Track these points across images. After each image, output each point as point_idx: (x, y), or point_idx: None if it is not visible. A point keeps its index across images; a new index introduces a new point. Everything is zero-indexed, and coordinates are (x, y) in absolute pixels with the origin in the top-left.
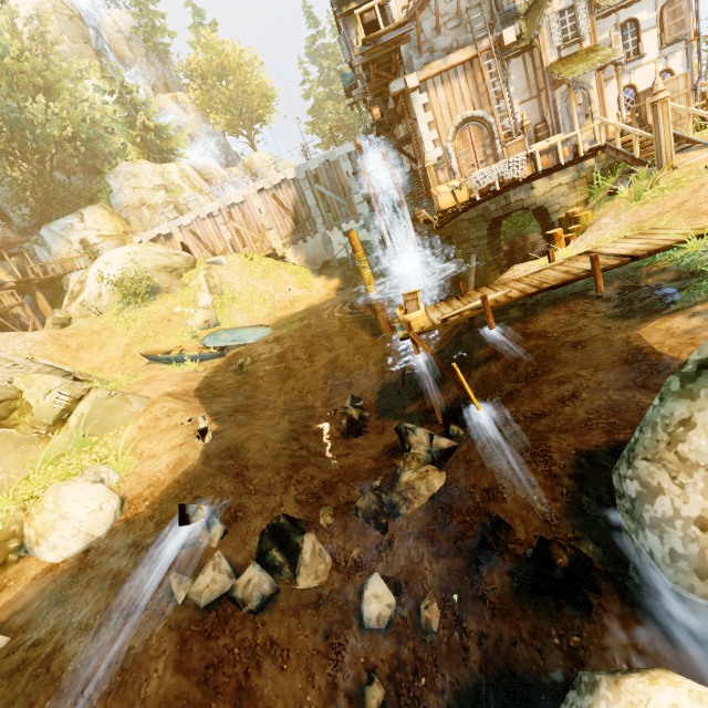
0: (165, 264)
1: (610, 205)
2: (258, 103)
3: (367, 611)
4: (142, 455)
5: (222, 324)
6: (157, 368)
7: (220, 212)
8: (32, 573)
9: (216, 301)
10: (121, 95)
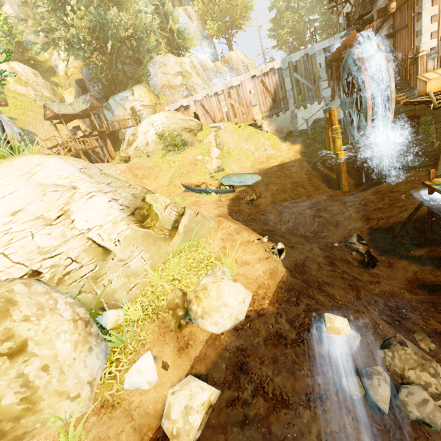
0: (185, 126)
1: None
2: (239, 13)
3: None
4: (236, 260)
5: (225, 170)
6: (195, 196)
7: (222, 92)
8: (201, 337)
9: (219, 154)
10: (157, 7)
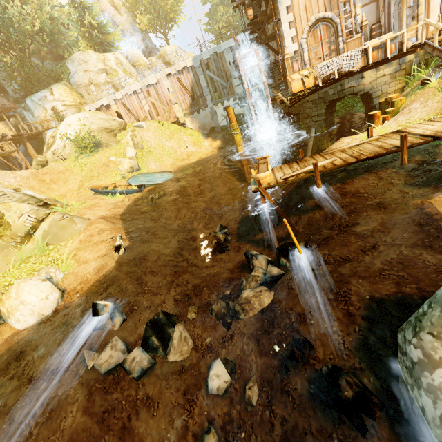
0: (105, 127)
1: (421, 92)
2: (170, 7)
3: (211, 384)
4: (79, 260)
5: (142, 169)
6: (99, 198)
7: (141, 90)
8: (6, 335)
9: (138, 153)
10: None
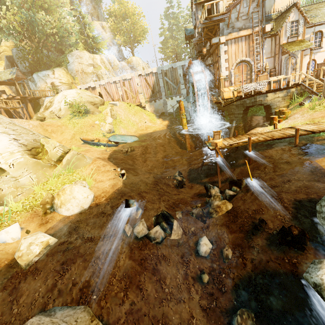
0: (91, 101)
1: (299, 109)
2: (139, 34)
3: (202, 249)
4: (96, 180)
5: (116, 132)
6: (88, 146)
7: (119, 82)
8: (58, 218)
9: (113, 121)
10: (78, 18)
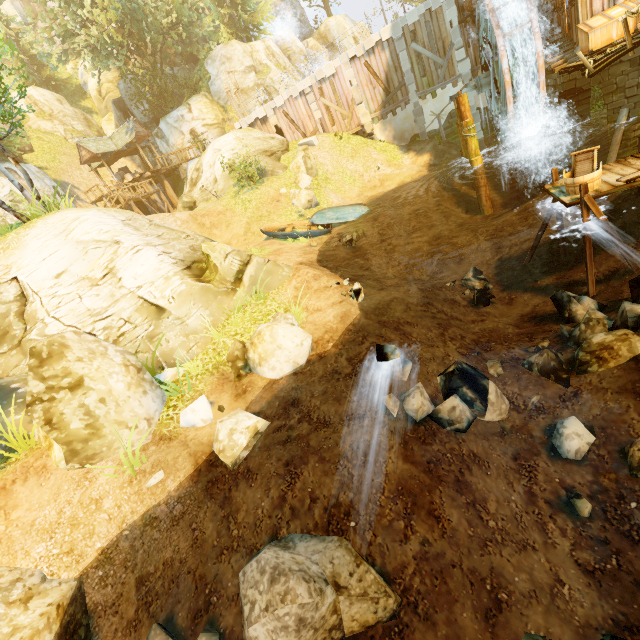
0: (264, 149)
1: None
2: None
3: (568, 444)
4: (307, 309)
5: (321, 204)
6: (277, 243)
7: (311, 89)
8: (260, 384)
9: (312, 182)
10: None
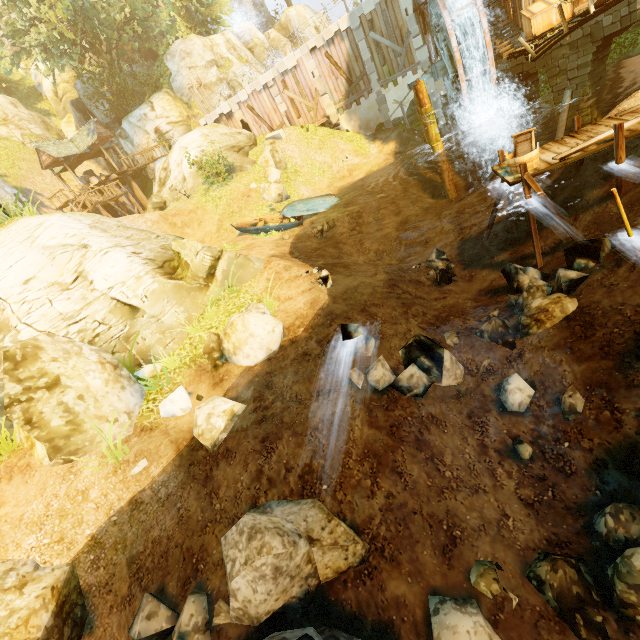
0: (231, 144)
1: None
2: None
3: (512, 398)
4: (279, 298)
5: (292, 197)
6: (250, 238)
7: (274, 82)
8: (236, 372)
9: (282, 176)
10: None
